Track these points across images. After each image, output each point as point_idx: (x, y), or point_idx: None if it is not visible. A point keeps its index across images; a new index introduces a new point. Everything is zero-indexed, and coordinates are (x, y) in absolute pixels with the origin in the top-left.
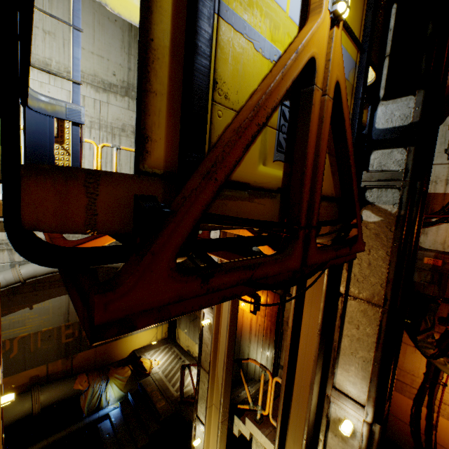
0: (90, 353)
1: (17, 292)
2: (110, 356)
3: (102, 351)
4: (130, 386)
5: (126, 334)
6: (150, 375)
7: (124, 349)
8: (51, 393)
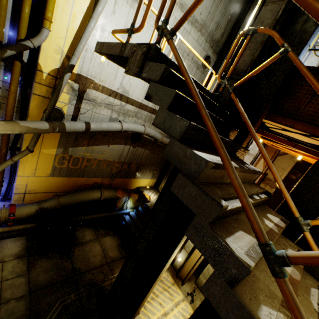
0: (121, 181)
1: (106, 135)
2: (127, 185)
3: (126, 181)
4: (136, 204)
5: (138, 177)
6: (150, 202)
7: (134, 185)
8: (108, 193)
